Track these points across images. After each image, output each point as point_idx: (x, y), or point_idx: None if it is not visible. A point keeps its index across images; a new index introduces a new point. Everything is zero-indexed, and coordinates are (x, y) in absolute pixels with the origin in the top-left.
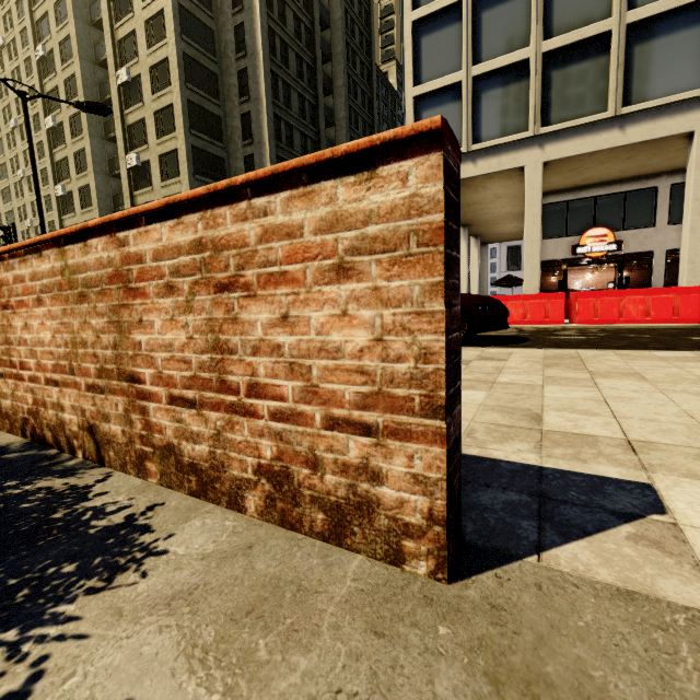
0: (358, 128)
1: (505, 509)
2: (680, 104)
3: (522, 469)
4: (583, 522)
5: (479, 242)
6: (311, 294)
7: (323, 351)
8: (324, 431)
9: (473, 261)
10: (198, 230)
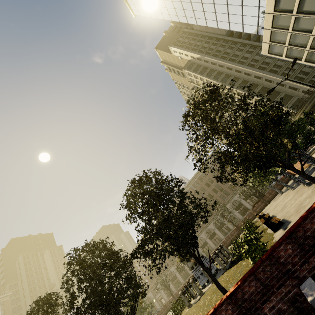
0: None
1: None
2: None
3: None
4: None
5: None
6: None
7: None
8: None
9: None
10: None
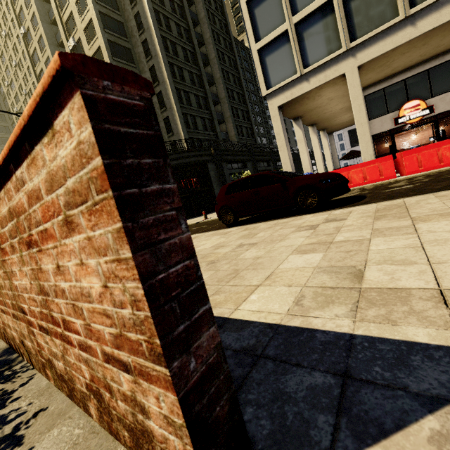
0: (230, 81)
1: (307, 397)
2: None
3: (334, 340)
4: (382, 414)
5: (326, 133)
6: (62, 247)
7: (83, 296)
8: (105, 363)
9: (324, 147)
10: (6, 202)
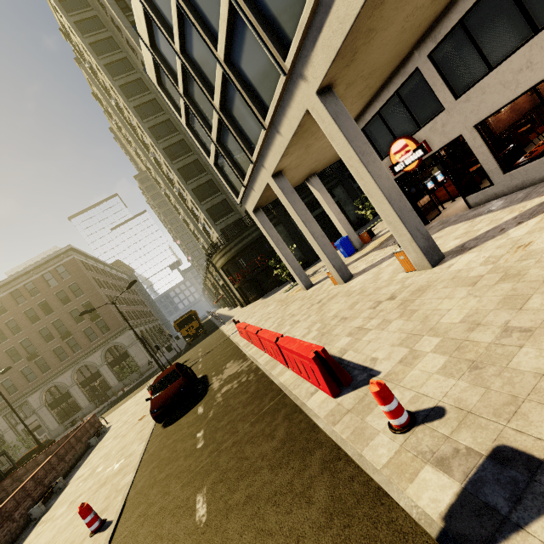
0: None
1: None
2: (285, 93)
3: None
4: None
5: None
6: None
7: None
8: None
9: None
10: None
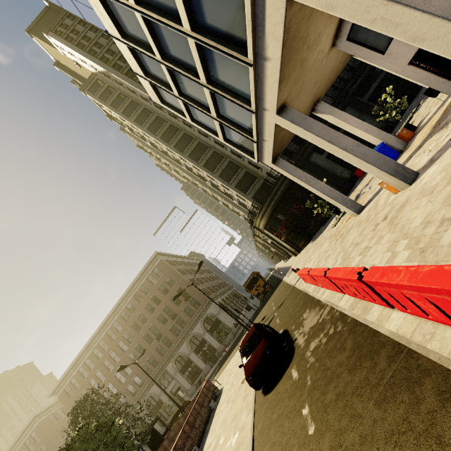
0: None
1: None
2: (256, 4)
3: None
4: None
5: None
6: None
7: None
8: None
9: None
10: None
